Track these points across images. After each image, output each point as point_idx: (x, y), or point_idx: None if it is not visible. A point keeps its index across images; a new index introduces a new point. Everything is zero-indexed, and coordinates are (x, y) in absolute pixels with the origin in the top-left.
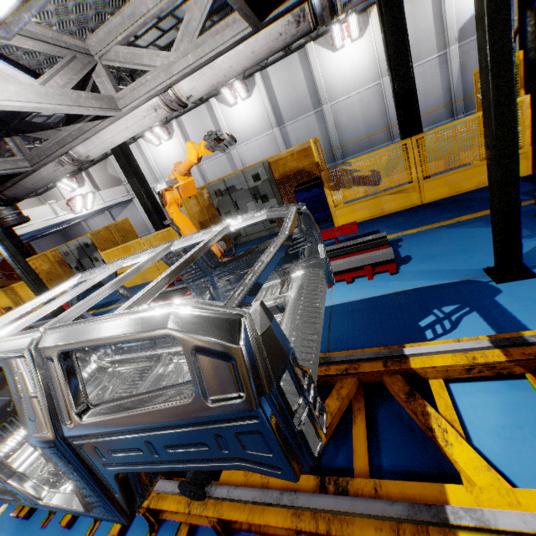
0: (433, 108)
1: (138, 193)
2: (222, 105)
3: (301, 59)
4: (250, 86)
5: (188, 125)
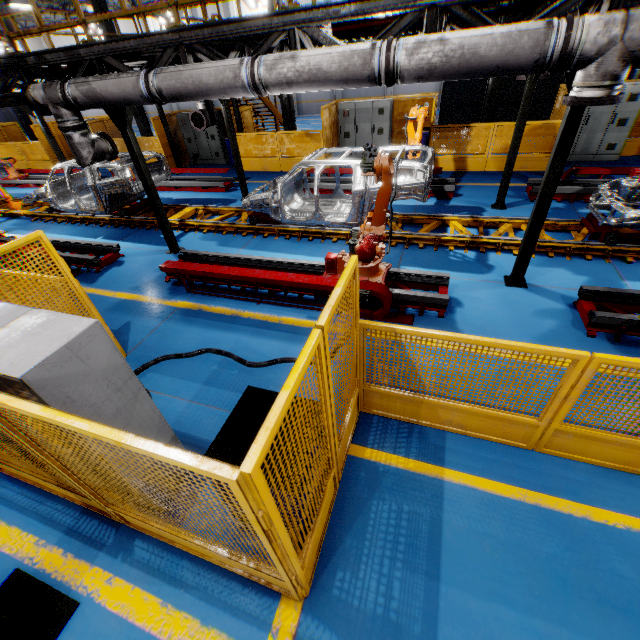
0: (322, 99)
1: (17, 112)
2: (154, 21)
3: (223, 4)
4: (180, 12)
5: (122, 27)
